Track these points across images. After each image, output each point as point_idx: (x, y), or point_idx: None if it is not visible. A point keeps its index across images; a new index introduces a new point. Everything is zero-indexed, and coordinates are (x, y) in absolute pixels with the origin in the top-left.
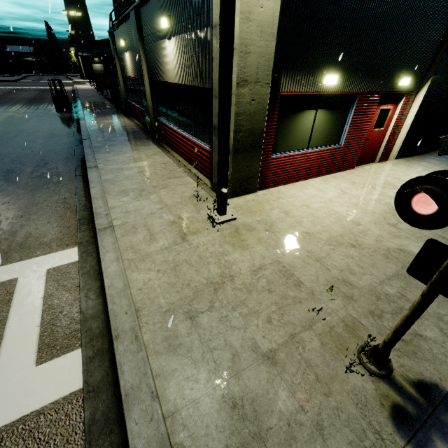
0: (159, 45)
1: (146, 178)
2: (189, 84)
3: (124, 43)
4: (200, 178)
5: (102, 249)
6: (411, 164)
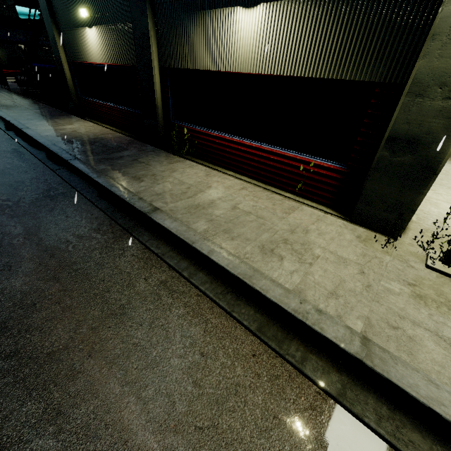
0: (208, 16)
1: (258, 217)
2: (300, 75)
3: (87, 13)
4: (312, 206)
5: (445, 410)
6: (450, 162)
